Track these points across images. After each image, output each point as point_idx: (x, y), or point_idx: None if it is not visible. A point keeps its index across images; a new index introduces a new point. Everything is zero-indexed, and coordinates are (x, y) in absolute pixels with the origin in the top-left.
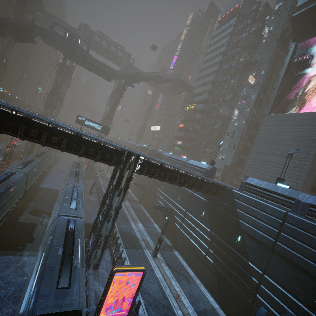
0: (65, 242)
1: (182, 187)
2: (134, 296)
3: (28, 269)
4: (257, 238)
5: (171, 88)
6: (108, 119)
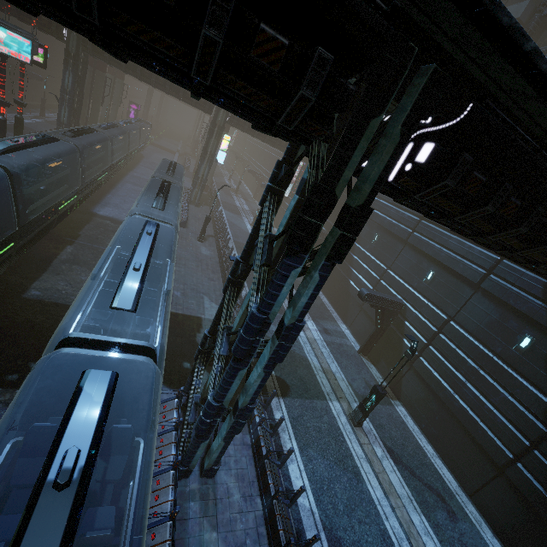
0: None
1: (445, 251)
2: None
3: None
4: None
5: None
6: None
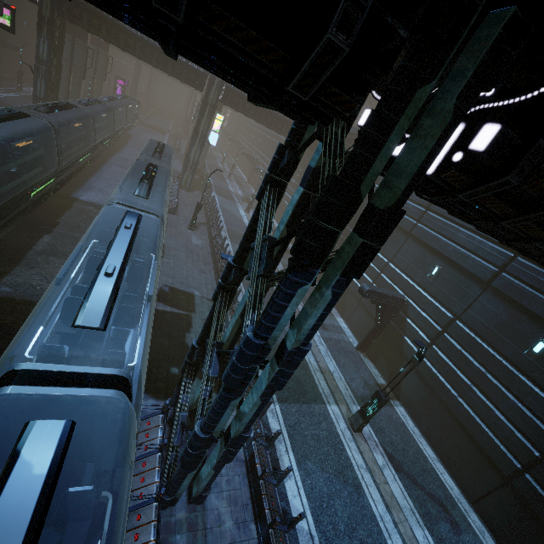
0: None
1: (453, 246)
2: None
3: None
4: None
5: None
6: None
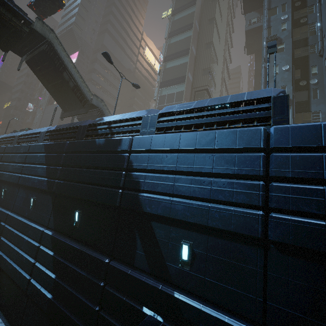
0: None
1: None
2: None
3: None
4: None
5: None
6: None
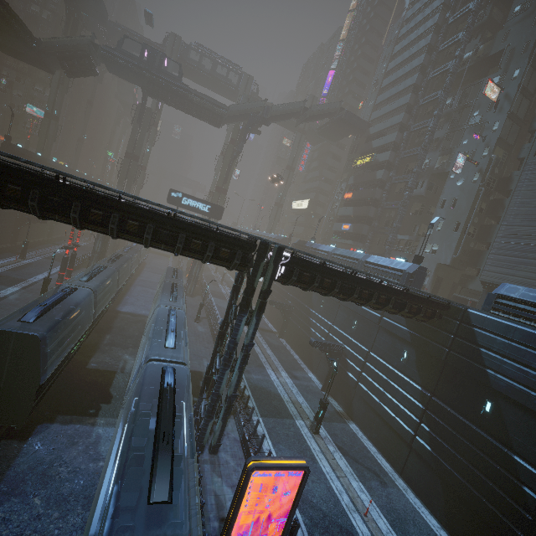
0: (160, 410)
1: (360, 306)
2: (288, 513)
3: (105, 449)
4: (534, 408)
5: (326, 130)
6: (220, 194)
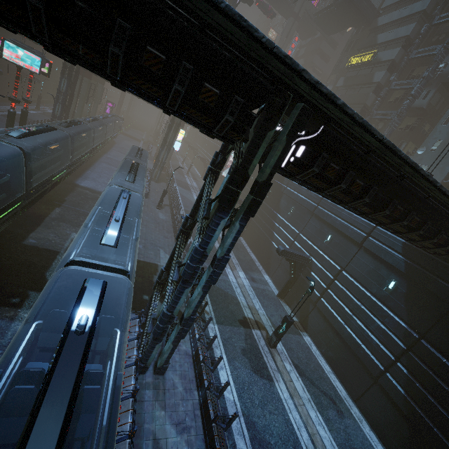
0: (39, 400)
1: (339, 220)
2: None
3: None
4: None
5: (325, 16)
6: None
